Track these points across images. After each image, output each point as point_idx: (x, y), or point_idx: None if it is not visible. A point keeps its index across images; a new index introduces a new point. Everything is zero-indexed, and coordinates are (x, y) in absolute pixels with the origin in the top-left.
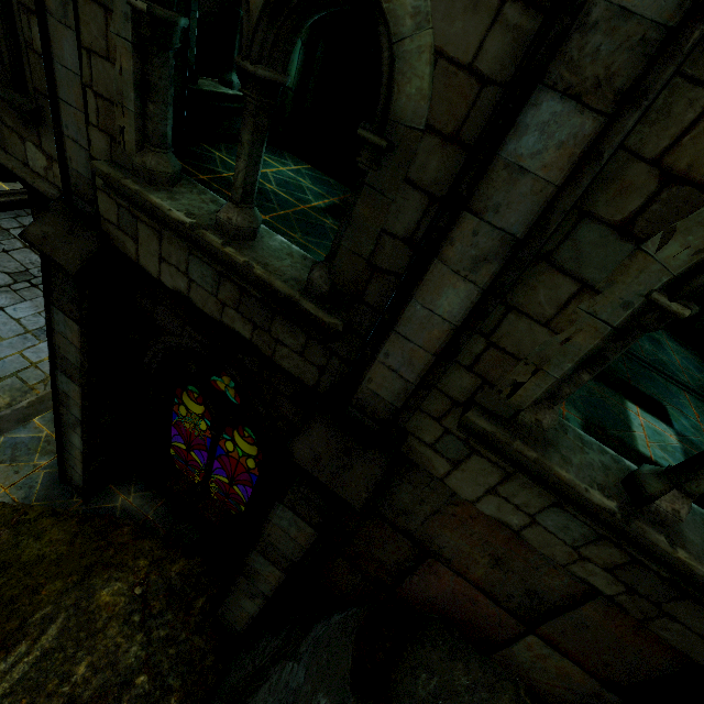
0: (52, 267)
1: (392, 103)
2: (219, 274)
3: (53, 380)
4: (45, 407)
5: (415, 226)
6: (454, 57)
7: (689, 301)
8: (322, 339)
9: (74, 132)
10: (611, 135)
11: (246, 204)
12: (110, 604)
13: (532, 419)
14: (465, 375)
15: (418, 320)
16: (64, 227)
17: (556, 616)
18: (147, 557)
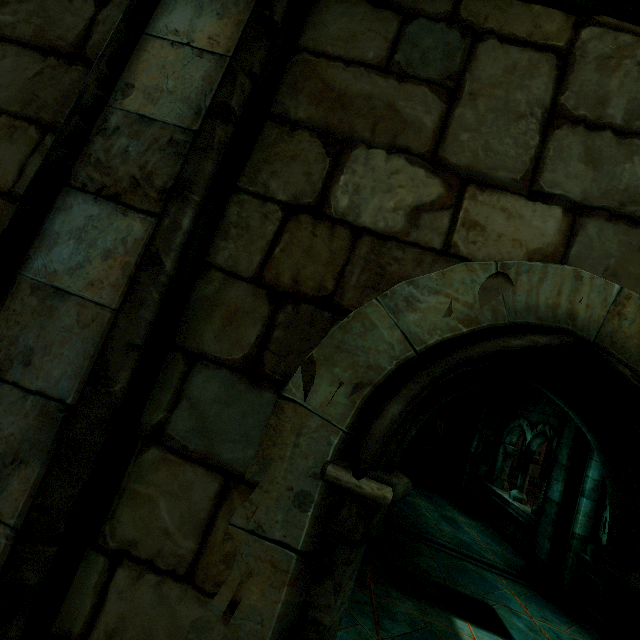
0: None
1: None
2: None
3: None
4: None
5: None
6: None
7: (390, 471)
8: None
9: None
10: (162, 232)
11: None
12: None
13: None
14: None
15: None
16: None
17: None
18: None
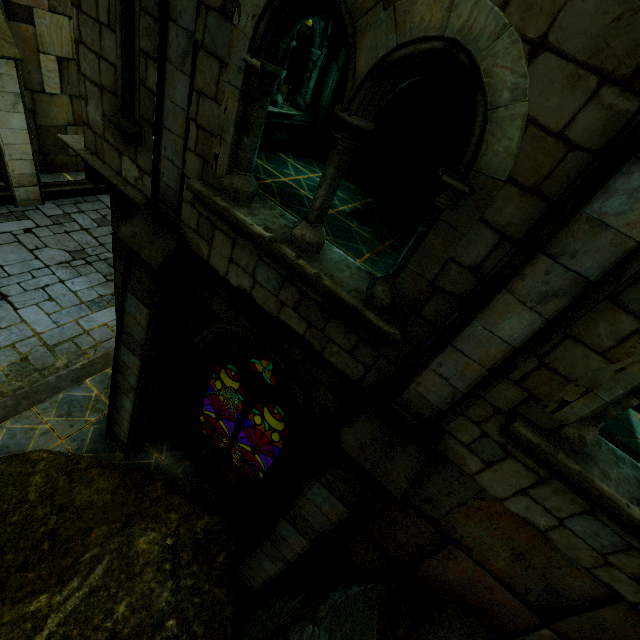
0: (133, 260)
1: (478, 157)
2: (283, 278)
3: (116, 352)
4: (95, 370)
5: (483, 258)
6: (545, 125)
7: None
8: (374, 342)
9: (171, 153)
10: None
11: (318, 223)
12: (146, 551)
13: (576, 434)
14: (512, 388)
15: (477, 339)
16: (149, 228)
17: (573, 614)
18: (177, 511)
